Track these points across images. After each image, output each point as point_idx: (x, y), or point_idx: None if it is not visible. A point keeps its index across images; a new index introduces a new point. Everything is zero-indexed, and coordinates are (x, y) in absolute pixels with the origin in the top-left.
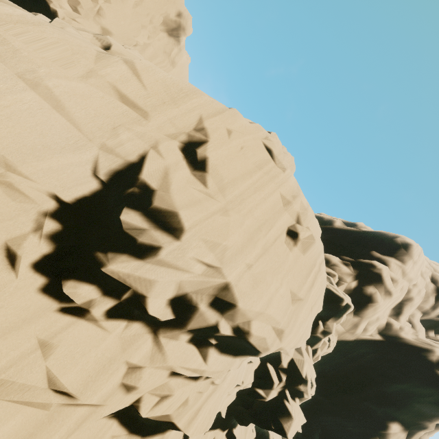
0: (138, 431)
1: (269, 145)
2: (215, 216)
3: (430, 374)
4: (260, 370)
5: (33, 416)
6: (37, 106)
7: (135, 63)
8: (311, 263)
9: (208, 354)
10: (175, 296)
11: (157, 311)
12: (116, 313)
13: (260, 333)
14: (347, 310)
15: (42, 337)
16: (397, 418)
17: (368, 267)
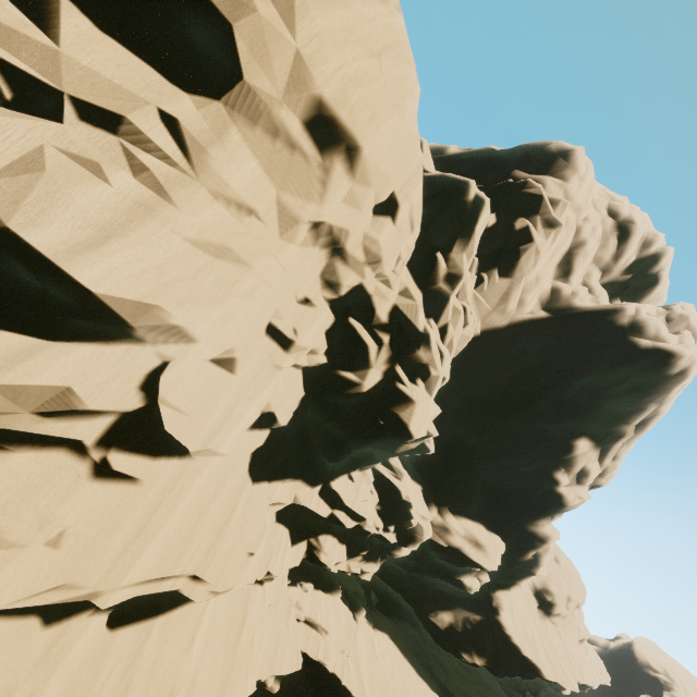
0: None
1: None
2: None
3: (622, 345)
4: (340, 336)
5: None
6: None
7: None
8: None
9: (51, 15)
10: None
11: None
12: None
13: None
14: (480, 213)
15: None
16: (584, 432)
17: (511, 189)
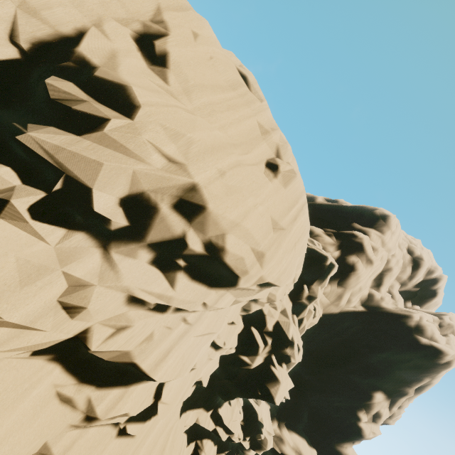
0: (91, 380)
1: (243, 71)
2: (178, 109)
3: (409, 339)
4: (244, 335)
5: None
6: None
7: None
8: (293, 199)
9: (176, 279)
10: (128, 195)
11: (103, 208)
12: (47, 215)
13: (237, 251)
14: (331, 270)
15: None
16: (380, 387)
17: (350, 237)
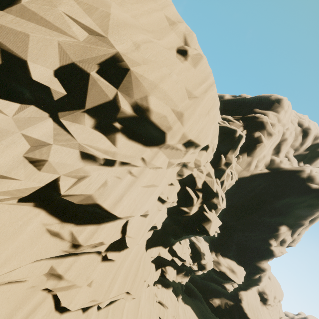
0: (70, 220)
1: None
2: None
3: (303, 186)
4: (182, 193)
5: None
6: None
7: None
8: (202, 77)
9: (116, 139)
10: (60, 68)
11: (40, 78)
12: None
13: (159, 110)
14: (240, 140)
15: None
16: (284, 223)
17: (253, 119)
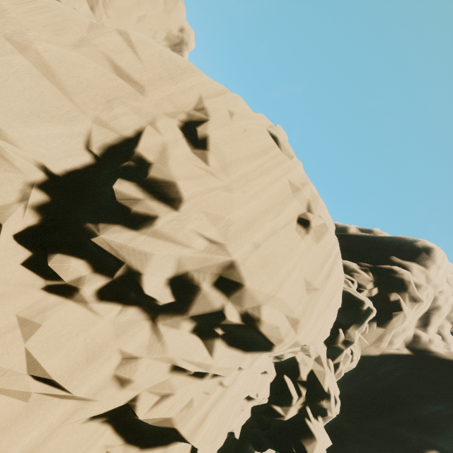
0: (136, 441)
1: (274, 132)
2: (218, 191)
3: None
4: (277, 383)
5: (7, 406)
6: (25, 71)
7: (130, 34)
8: (325, 253)
9: (215, 347)
10: (175, 275)
11: (154, 291)
12: (108, 295)
13: (272, 321)
14: (369, 315)
15: (23, 315)
16: (435, 446)
17: (389, 272)
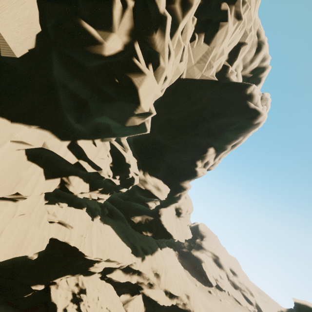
0: None
1: None
2: None
3: (242, 104)
4: None
5: None
6: None
7: None
8: None
9: None
10: None
11: None
12: None
13: None
14: None
15: None
16: (213, 145)
17: None
